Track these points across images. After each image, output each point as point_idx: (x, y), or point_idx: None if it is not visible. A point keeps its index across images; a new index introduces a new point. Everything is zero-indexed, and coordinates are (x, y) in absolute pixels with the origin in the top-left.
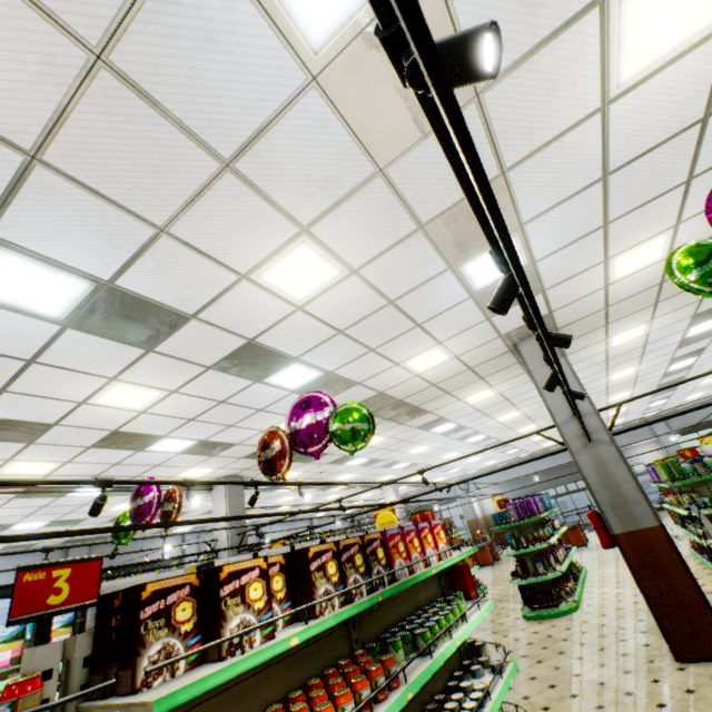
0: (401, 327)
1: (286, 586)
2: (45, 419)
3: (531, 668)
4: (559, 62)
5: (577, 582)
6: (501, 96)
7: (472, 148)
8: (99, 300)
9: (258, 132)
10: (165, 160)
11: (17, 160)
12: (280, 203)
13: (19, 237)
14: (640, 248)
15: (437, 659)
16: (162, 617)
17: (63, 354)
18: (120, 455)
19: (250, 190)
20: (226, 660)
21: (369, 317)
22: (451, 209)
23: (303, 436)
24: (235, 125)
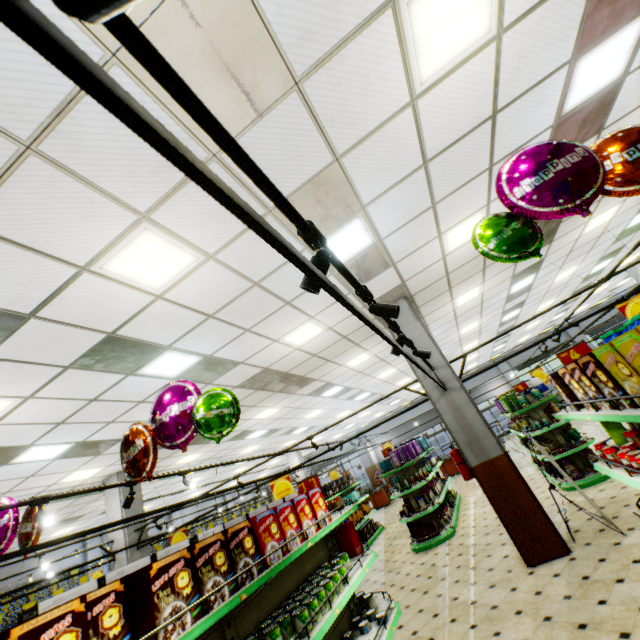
0: (271, 306)
1: (124, 617)
2: None
3: (419, 600)
4: (366, 58)
5: (454, 508)
6: (319, 86)
7: (86, 74)
8: None
9: (59, 111)
10: None
11: None
12: (108, 189)
13: None
14: (464, 224)
15: (315, 638)
16: None
17: None
18: None
19: (67, 176)
20: None
21: (237, 300)
22: (295, 193)
23: (167, 430)
24: (25, 101)
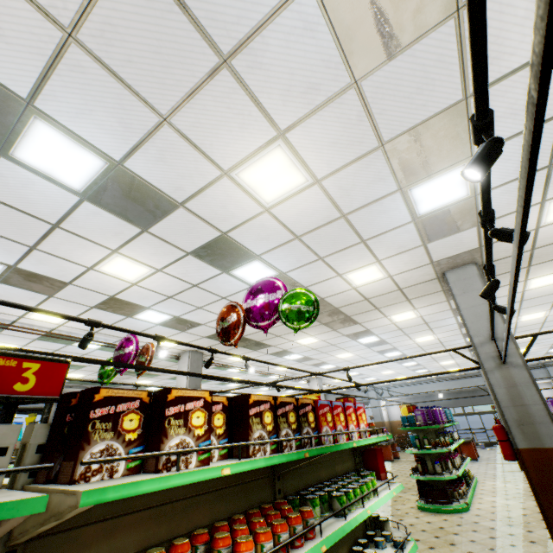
0: (348, 241)
1: (225, 425)
2: (62, 278)
3: (423, 551)
4: None
5: (469, 487)
6: None
7: None
8: (110, 179)
9: (255, 30)
10: (174, 50)
11: (57, 36)
12: (265, 104)
13: (54, 111)
14: None
15: (350, 522)
16: (110, 422)
17: (80, 223)
18: (114, 318)
19: (241, 89)
20: (161, 473)
21: (323, 227)
22: (411, 130)
23: (256, 312)
24: (236, 20)
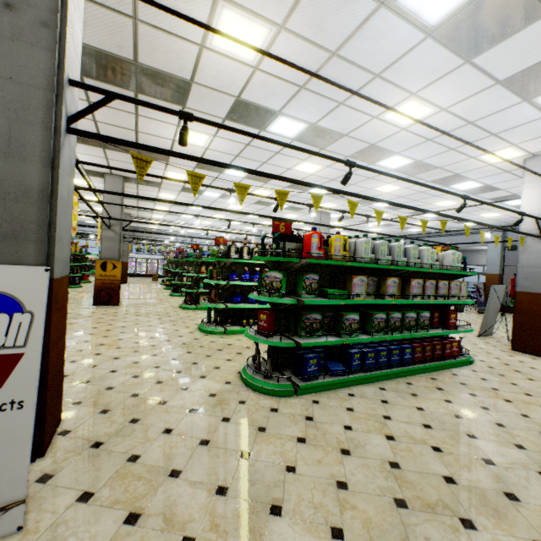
0: None
1: None
2: None
3: None
4: None
5: None
6: None
7: None
8: None
9: None
10: None
11: None
12: None
13: None
14: None
15: None
16: None
17: None
18: None
19: None
20: None
21: None
22: None
23: None
24: None
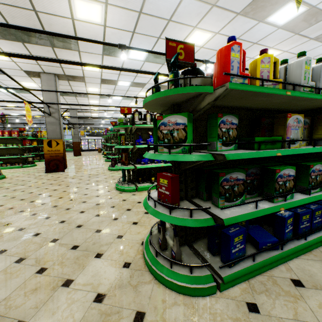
0: None
1: None
2: None
3: None
4: None
5: None
6: None
7: None
8: None
9: None
10: None
11: None
12: None
13: None
14: None
15: None
16: None
17: None
18: (23, 104)
19: None
20: None
21: None
22: None
23: None
24: None
